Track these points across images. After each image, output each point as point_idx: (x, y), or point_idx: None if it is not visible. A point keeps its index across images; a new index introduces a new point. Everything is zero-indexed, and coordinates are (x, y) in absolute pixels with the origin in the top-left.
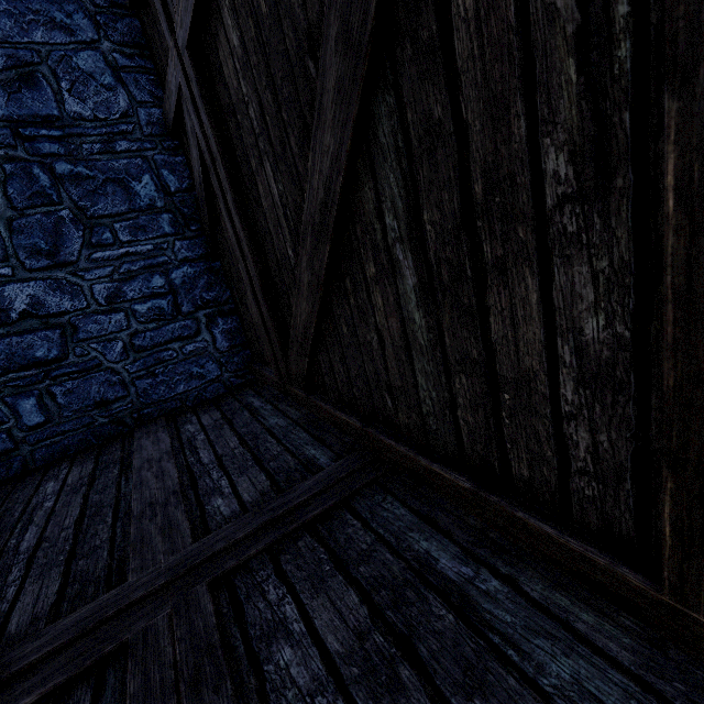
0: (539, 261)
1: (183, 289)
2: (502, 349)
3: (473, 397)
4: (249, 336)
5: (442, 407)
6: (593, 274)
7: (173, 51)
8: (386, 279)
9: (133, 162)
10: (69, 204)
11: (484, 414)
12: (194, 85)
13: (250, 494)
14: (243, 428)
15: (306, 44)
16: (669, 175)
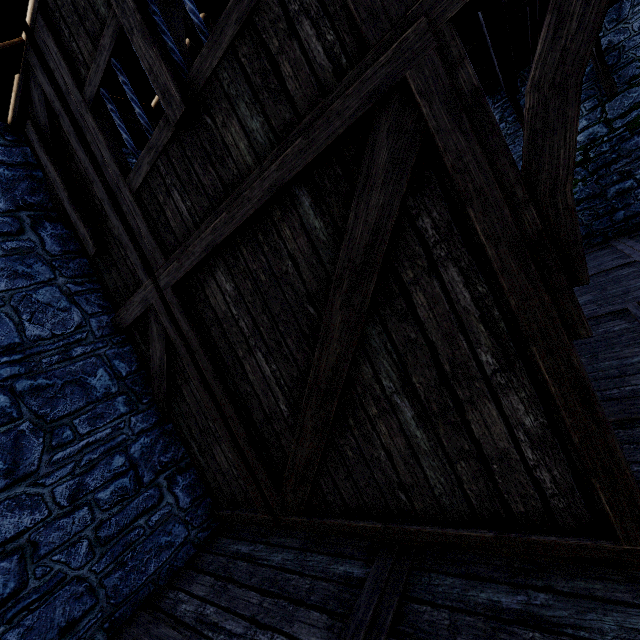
0: (490, 395)
1: (142, 460)
2: (484, 441)
3: (473, 473)
4: (211, 483)
5: (451, 486)
6: (520, 399)
7: (149, 286)
8: (388, 415)
9: (88, 361)
10: (29, 415)
11: (483, 481)
12: (175, 307)
13: (317, 636)
14: (252, 579)
15: (305, 298)
16: (542, 368)
